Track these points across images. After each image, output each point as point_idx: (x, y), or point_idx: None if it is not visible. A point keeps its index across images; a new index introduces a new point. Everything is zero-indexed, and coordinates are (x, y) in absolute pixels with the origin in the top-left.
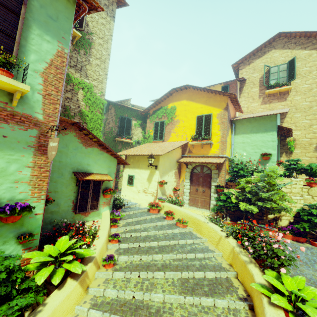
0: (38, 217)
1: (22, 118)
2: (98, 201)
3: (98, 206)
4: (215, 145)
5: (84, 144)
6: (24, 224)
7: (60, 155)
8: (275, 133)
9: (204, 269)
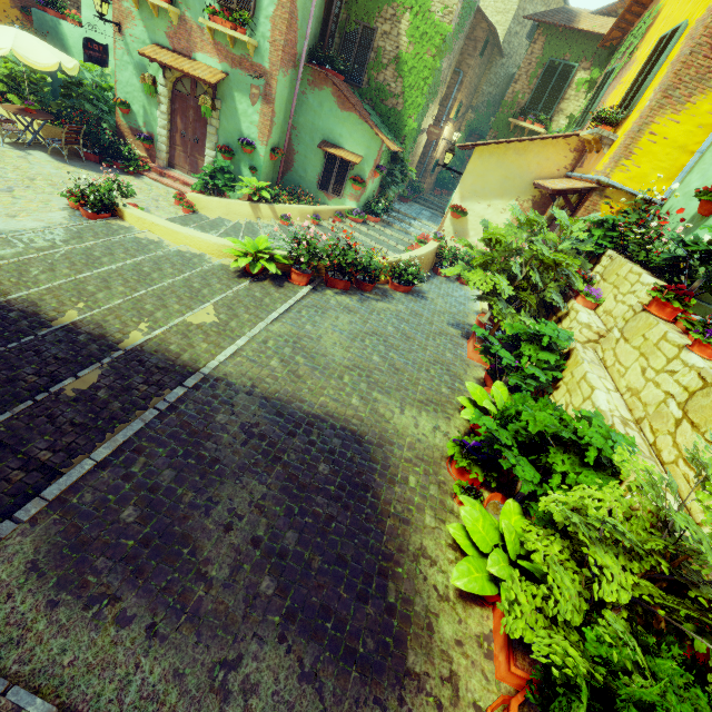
0: (262, 159)
1: (257, 68)
2: (342, 188)
3: (341, 194)
4: (615, 144)
5: (340, 106)
6: (254, 159)
7: (314, 116)
8: None
9: None
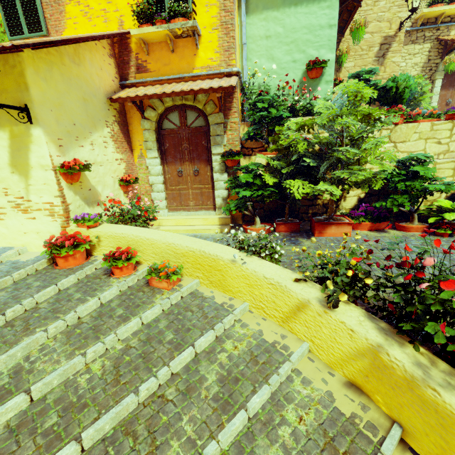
0: None
1: None
2: None
3: None
4: (206, 38)
5: None
6: None
7: None
8: (337, 2)
9: None
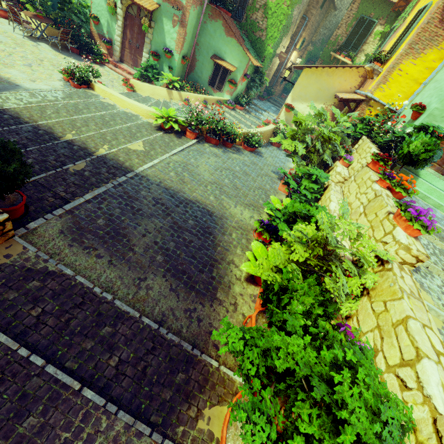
0: (176, 62)
1: (178, 3)
2: (223, 86)
3: (222, 90)
4: (380, 74)
5: (226, 33)
6: (171, 62)
7: (210, 38)
8: None
9: None
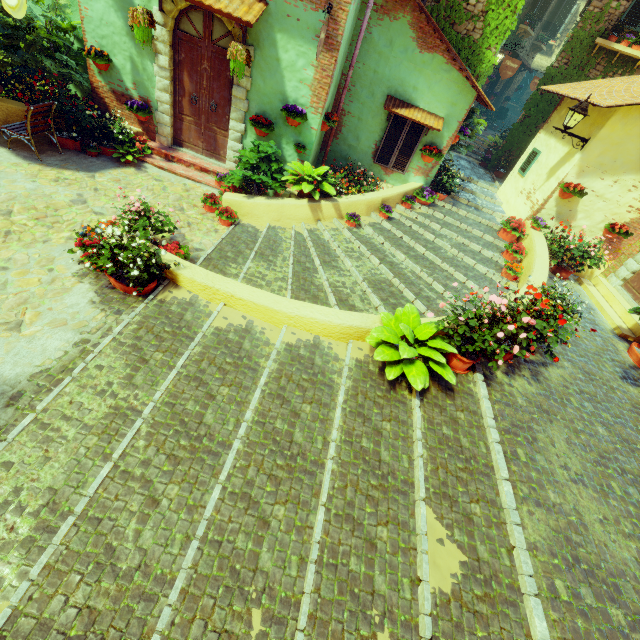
0: (313, 132)
1: None
2: (408, 160)
3: (406, 168)
4: None
5: (420, 45)
6: (301, 134)
7: (377, 60)
8: None
9: (423, 300)
